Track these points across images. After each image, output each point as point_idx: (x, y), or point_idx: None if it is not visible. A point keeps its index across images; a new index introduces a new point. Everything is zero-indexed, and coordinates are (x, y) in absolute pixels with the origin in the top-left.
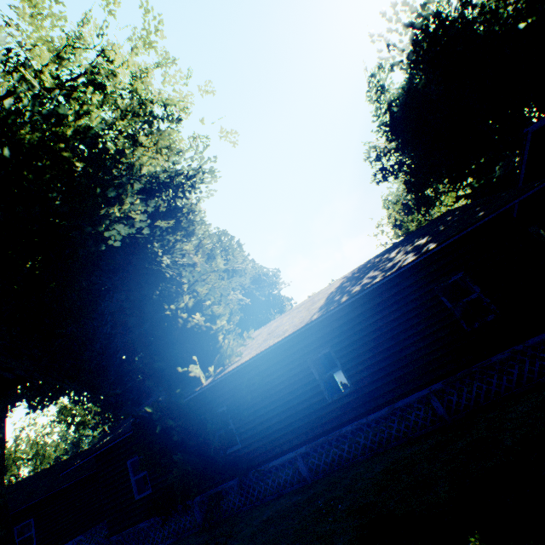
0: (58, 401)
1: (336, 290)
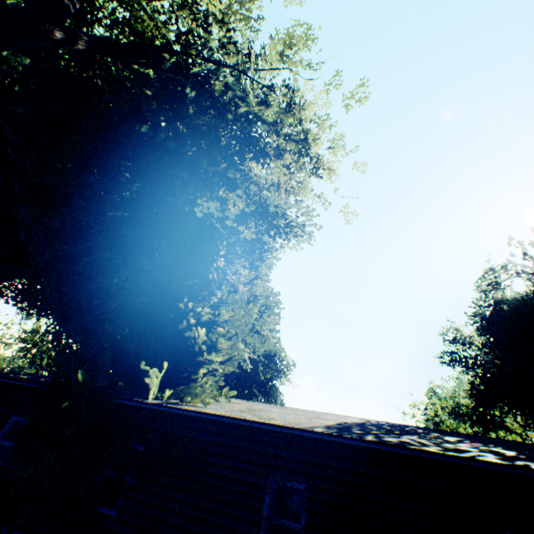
0: (39, 321)
1: (355, 424)
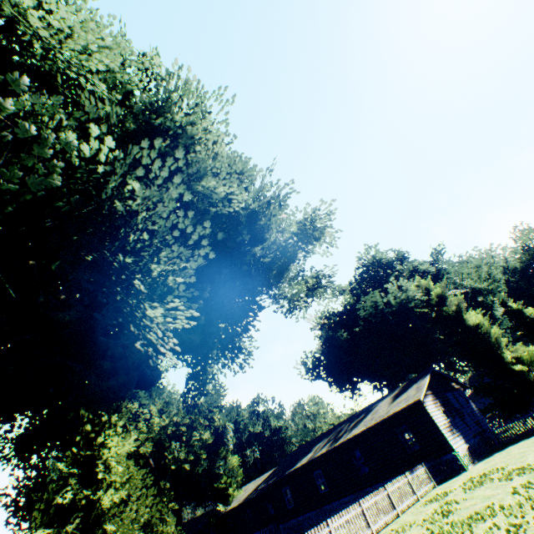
0: None
1: (258, 485)
